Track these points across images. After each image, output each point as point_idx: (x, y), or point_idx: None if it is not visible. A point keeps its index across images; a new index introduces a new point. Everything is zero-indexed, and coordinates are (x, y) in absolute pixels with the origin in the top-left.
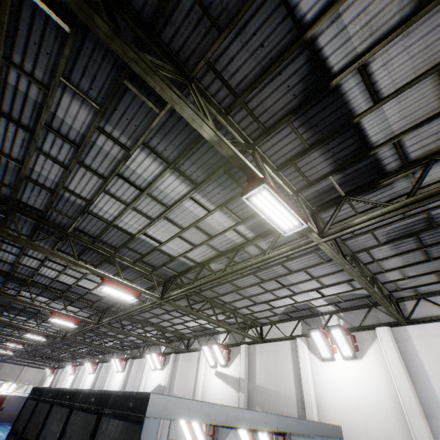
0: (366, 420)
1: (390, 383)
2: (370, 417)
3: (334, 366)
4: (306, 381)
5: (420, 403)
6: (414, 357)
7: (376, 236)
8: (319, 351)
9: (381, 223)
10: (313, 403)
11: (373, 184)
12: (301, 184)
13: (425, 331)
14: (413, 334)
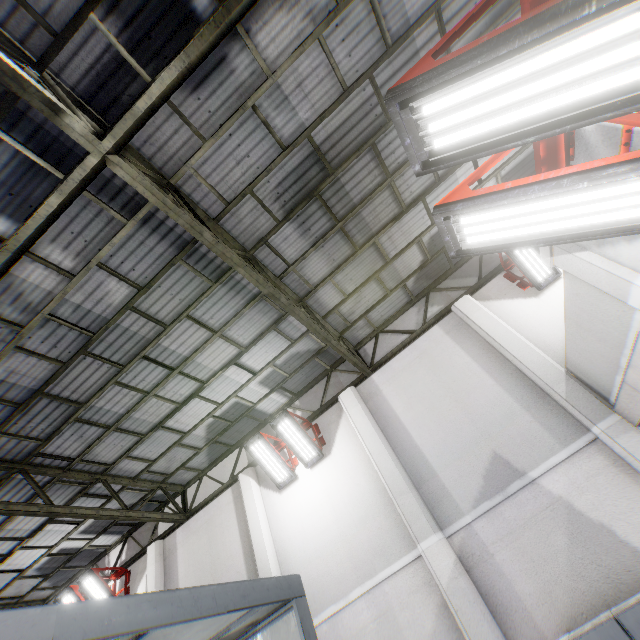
0: (352, 547)
1: (369, 466)
2: (356, 538)
3: (298, 488)
4: (260, 542)
5: (407, 472)
6: (388, 412)
7: (264, 203)
8: (271, 476)
9: (257, 168)
10: (274, 574)
11: (186, 43)
12: (40, 42)
13: (392, 371)
14: (381, 382)
